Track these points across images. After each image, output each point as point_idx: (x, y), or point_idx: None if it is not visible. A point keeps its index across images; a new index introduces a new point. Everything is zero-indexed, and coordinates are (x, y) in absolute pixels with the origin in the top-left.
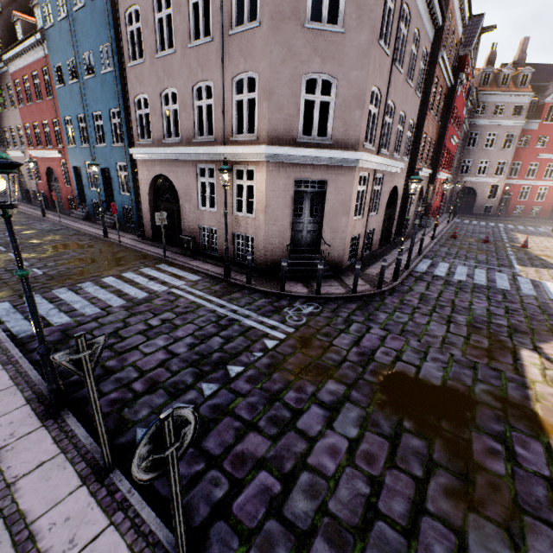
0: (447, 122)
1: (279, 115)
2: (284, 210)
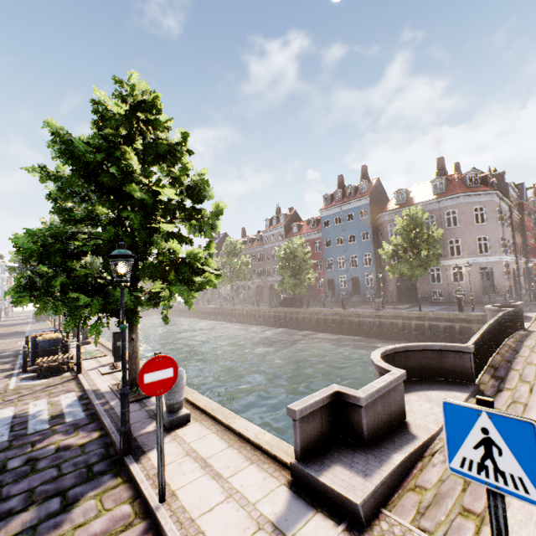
0: (524, 234)
1: (470, 249)
2: (477, 278)
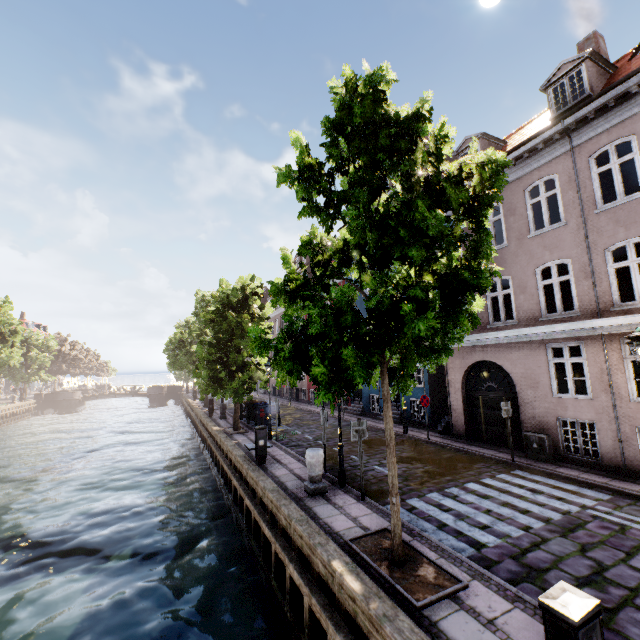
0: None
1: None
2: None
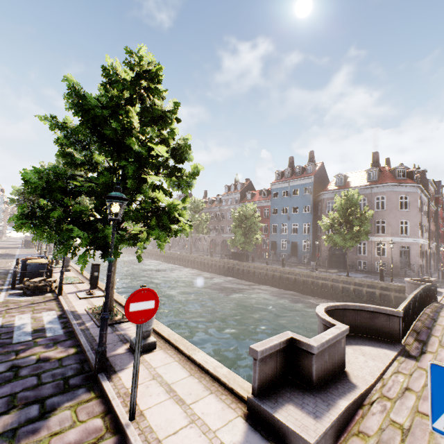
0: (437, 223)
1: (393, 229)
2: (396, 254)
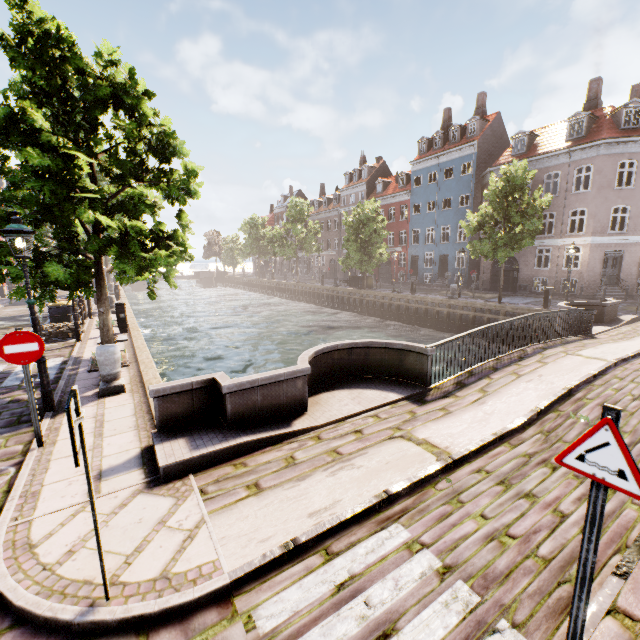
0: None
1: (598, 224)
2: (597, 265)
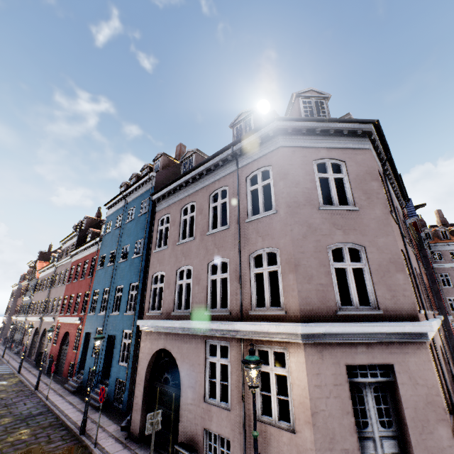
0: (430, 269)
1: (309, 285)
2: (342, 418)
